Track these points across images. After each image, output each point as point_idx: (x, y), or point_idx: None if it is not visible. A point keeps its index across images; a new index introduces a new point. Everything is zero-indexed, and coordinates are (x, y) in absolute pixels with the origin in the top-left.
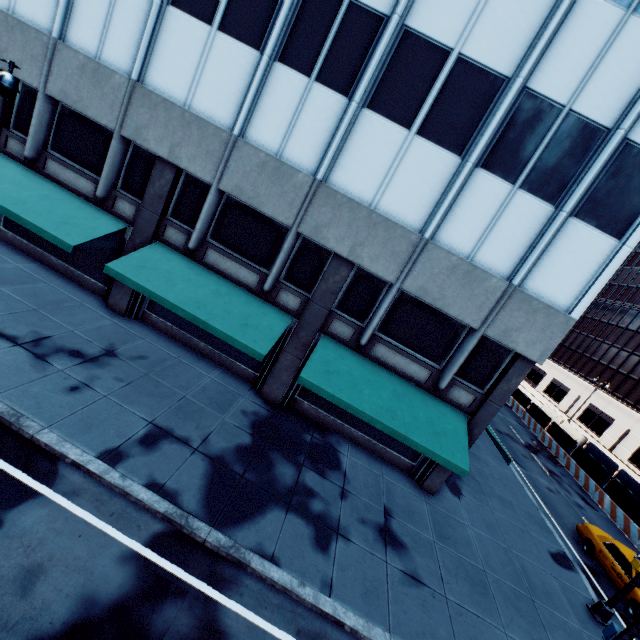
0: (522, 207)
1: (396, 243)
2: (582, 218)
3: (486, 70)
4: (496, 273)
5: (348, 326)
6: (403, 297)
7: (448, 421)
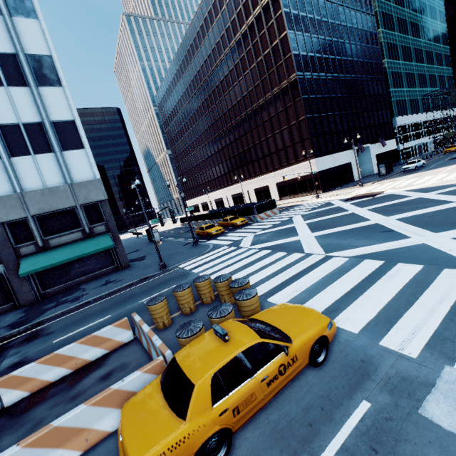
0: (43, 159)
1: (10, 203)
2: (66, 150)
3: None
4: (60, 184)
5: (29, 246)
6: (39, 218)
7: (100, 239)
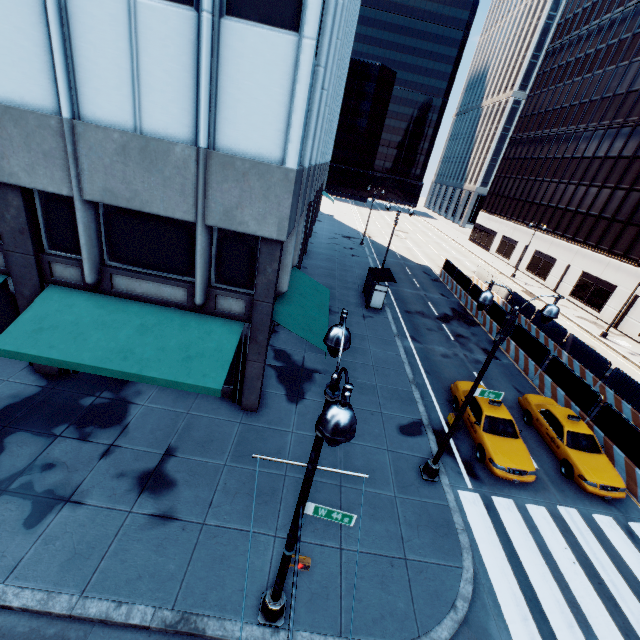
0: (156, 25)
1: (40, 139)
2: (237, 13)
3: None
4: (179, 139)
5: (71, 266)
6: (110, 209)
7: (213, 339)
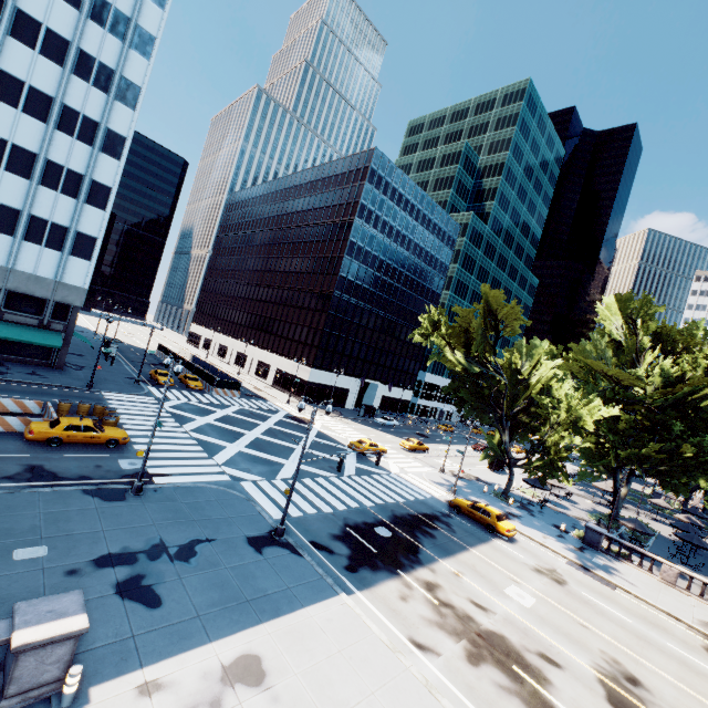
0: (49, 254)
1: None
2: (74, 256)
3: (11, 207)
4: (50, 278)
5: None
6: (11, 292)
7: (52, 336)
